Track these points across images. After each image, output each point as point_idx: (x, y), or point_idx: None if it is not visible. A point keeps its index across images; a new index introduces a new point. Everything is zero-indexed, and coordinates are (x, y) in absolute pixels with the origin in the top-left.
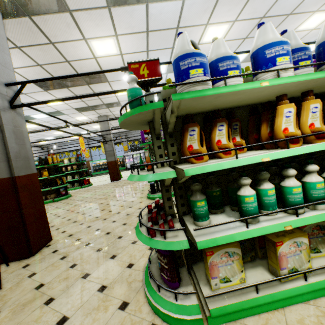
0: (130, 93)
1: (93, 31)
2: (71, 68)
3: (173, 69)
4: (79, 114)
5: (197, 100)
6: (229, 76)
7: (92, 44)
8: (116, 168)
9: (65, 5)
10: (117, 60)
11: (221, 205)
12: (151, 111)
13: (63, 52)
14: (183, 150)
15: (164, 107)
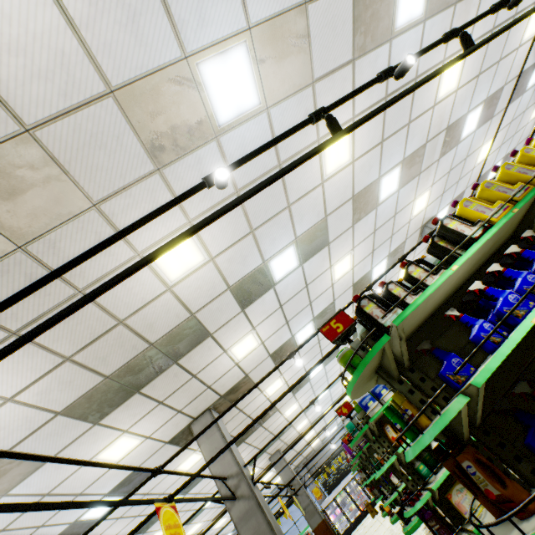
0: (347, 426)
1: (267, 383)
2: (250, 419)
3: (360, 405)
4: (249, 468)
5: (379, 415)
6: (383, 397)
7: (266, 391)
8: (331, 534)
9: (253, 383)
10: (283, 388)
11: (436, 463)
12: (364, 431)
13: (247, 411)
14: (390, 441)
15: (365, 422)
